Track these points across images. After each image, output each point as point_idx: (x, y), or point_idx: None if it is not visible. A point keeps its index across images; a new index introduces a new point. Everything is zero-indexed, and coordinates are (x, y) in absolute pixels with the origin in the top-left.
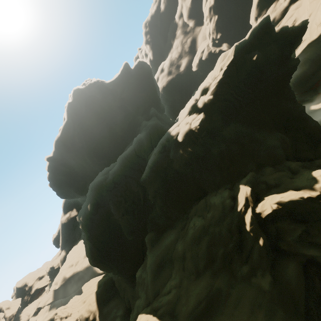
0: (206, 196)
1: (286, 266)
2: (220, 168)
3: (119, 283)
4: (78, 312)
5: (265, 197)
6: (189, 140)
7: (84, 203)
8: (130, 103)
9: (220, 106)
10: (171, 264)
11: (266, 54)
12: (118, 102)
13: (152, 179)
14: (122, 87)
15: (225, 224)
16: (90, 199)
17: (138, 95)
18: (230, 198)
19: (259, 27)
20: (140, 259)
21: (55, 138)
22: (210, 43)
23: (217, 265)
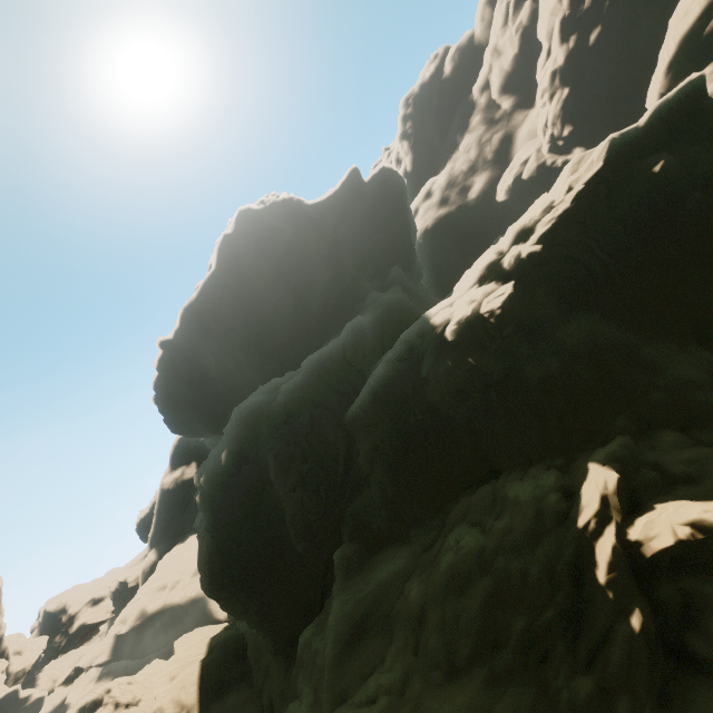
0: (497, 480)
1: (705, 707)
2: (542, 416)
3: (256, 652)
4: (156, 700)
5: (657, 504)
6: (472, 340)
7: (215, 448)
8: (350, 251)
9: (558, 271)
10: (387, 631)
11: (686, 163)
12: (325, 246)
13: (373, 418)
14: (339, 215)
15: (539, 556)
16: (229, 440)
17: (369, 236)
18: (561, 492)
19: (674, 101)
20: (314, 603)
21: (186, 302)
22: (545, 146)
23: (505, 659)
